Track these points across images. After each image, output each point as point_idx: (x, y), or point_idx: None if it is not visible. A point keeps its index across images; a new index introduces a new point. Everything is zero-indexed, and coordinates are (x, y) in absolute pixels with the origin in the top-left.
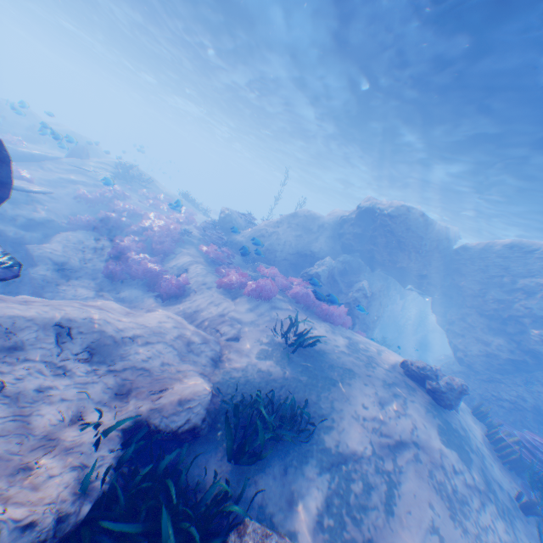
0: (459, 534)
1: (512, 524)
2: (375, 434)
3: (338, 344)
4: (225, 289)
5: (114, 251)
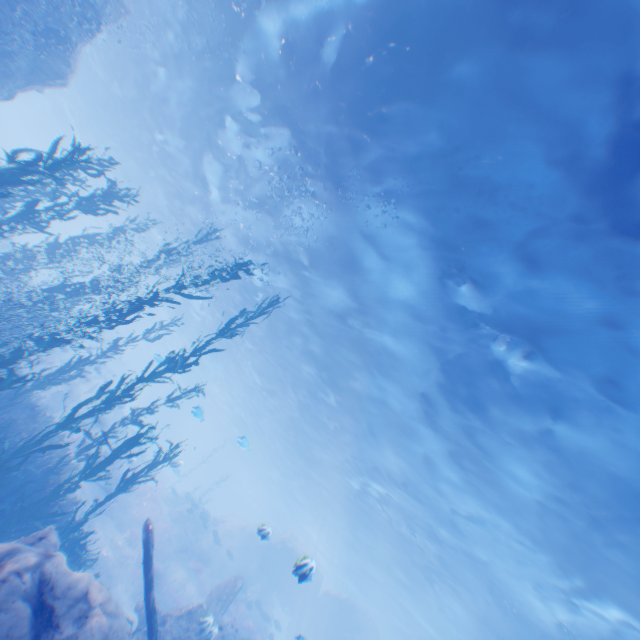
0: None
1: None
2: None
3: None
4: None
5: (142, 557)
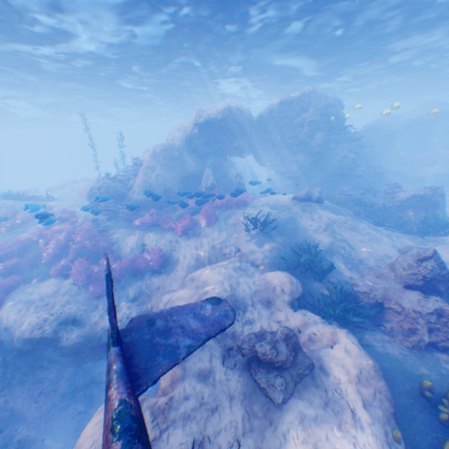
0: (364, 236)
1: (362, 222)
2: (325, 231)
3: (271, 211)
4: (185, 234)
5: (80, 279)
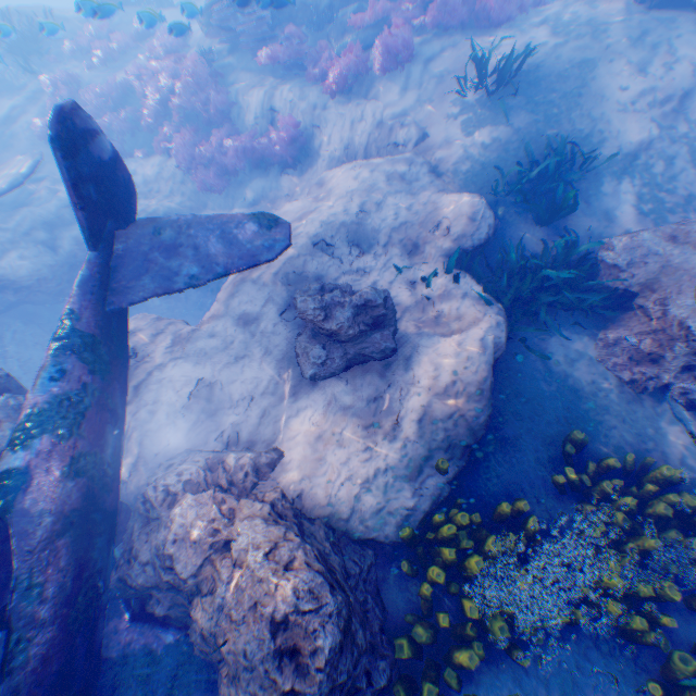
0: None
1: None
2: (653, 111)
3: (545, 42)
4: (343, 95)
5: (183, 162)
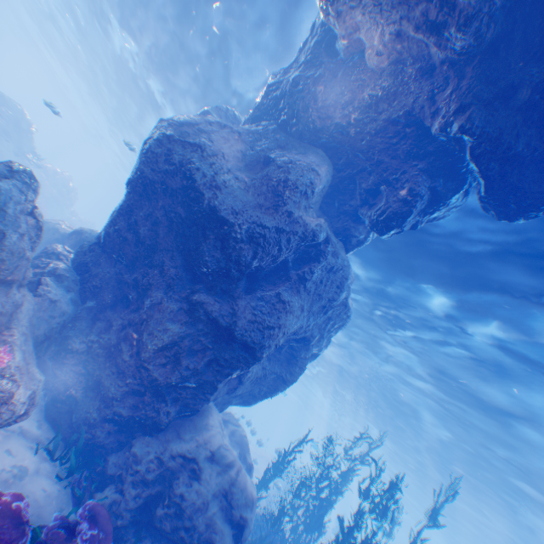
0: None
1: None
2: None
3: None
4: None
5: None
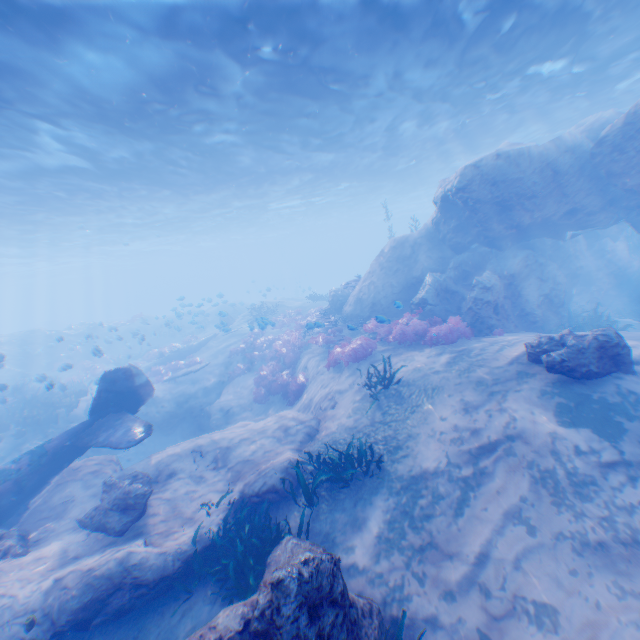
0: (566, 521)
1: None
2: (453, 444)
3: (435, 366)
4: (336, 367)
5: (256, 381)
